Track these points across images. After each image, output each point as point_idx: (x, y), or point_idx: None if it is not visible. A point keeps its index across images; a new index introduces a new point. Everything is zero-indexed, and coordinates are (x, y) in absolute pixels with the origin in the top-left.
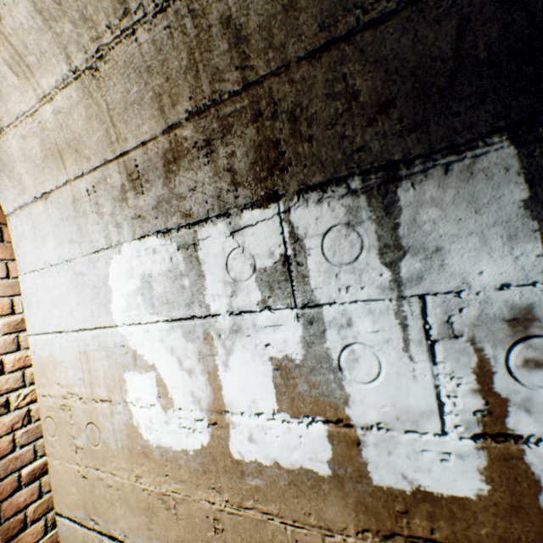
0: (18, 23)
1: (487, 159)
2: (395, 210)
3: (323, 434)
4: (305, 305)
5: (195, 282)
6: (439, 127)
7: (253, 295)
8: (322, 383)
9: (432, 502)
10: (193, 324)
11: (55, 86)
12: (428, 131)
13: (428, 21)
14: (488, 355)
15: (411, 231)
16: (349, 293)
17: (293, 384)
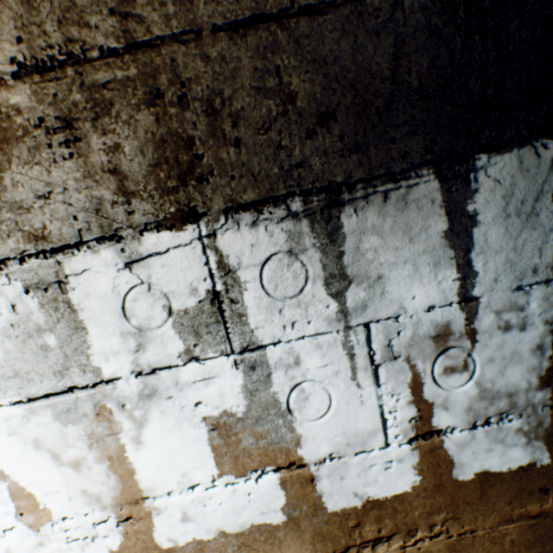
0: None
1: (418, 191)
2: (340, 237)
3: (275, 483)
4: (245, 349)
5: (69, 338)
6: (379, 152)
7: (171, 346)
8: (271, 430)
9: (379, 507)
10: (74, 398)
11: None
12: (369, 154)
13: (368, 29)
14: (419, 369)
15: (355, 259)
16: (295, 330)
17: (237, 441)
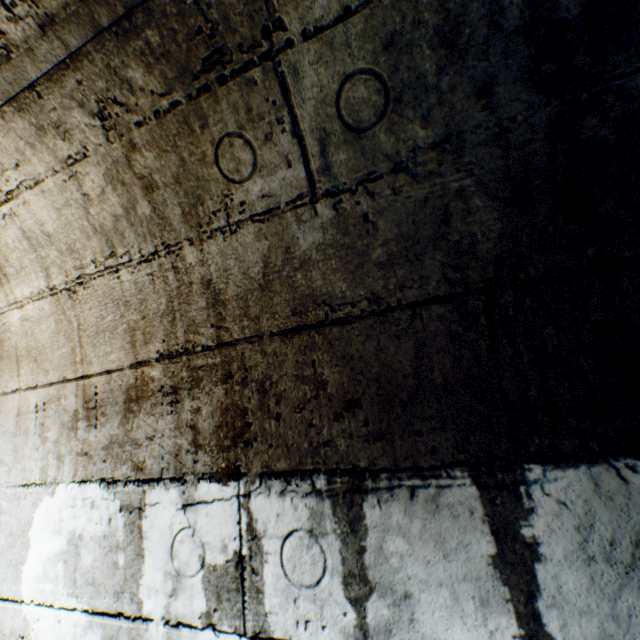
0: (4, 242)
1: (451, 493)
2: (361, 528)
3: None
4: (257, 635)
5: (132, 561)
6: (404, 442)
7: (197, 601)
8: None
9: None
10: (118, 625)
11: (29, 295)
12: (393, 442)
13: (389, 334)
14: None
15: (377, 560)
16: (308, 631)
17: None
